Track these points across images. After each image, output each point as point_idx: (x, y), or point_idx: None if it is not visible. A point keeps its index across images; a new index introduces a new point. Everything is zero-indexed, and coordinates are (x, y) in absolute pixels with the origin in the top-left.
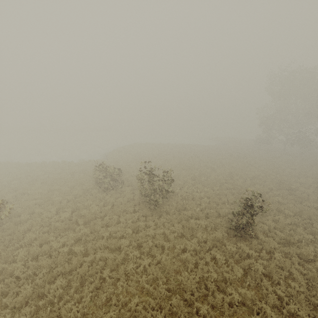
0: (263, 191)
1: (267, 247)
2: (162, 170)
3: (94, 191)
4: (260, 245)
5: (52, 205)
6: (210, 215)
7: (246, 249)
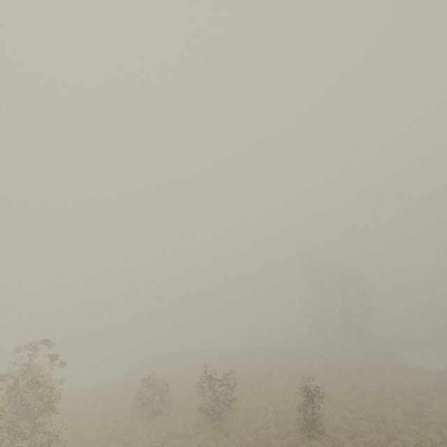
0: (327, 391)
1: (338, 442)
2: None
3: (137, 420)
4: (332, 443)
5: (89, 446)
6: (280, 423)
7: (319, 445)
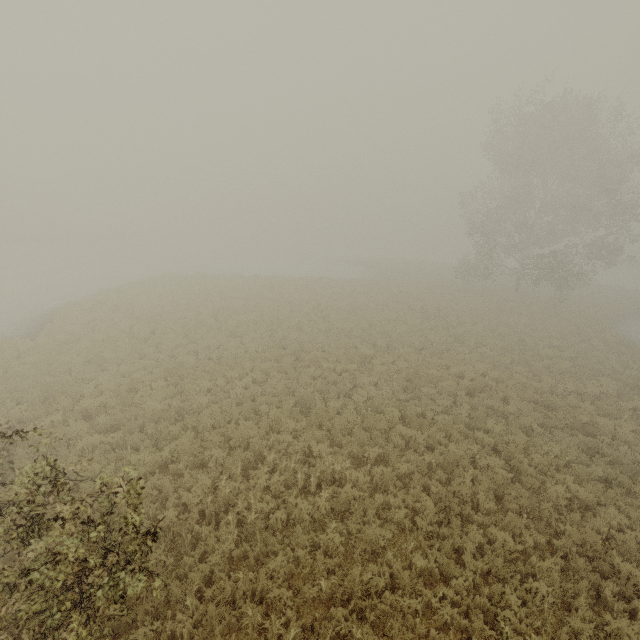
0: (514, 450)
1: None
2: (209, 372)
3: None
4: None
5: None
6: None
7: None
